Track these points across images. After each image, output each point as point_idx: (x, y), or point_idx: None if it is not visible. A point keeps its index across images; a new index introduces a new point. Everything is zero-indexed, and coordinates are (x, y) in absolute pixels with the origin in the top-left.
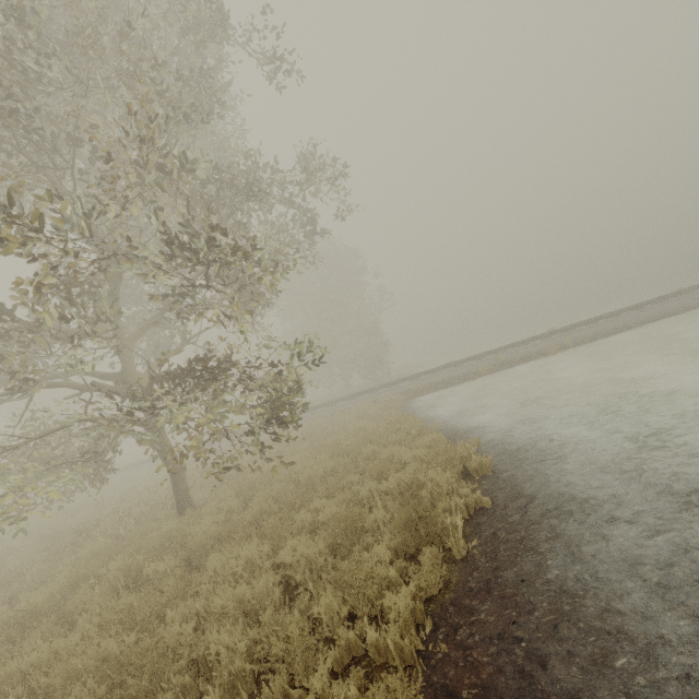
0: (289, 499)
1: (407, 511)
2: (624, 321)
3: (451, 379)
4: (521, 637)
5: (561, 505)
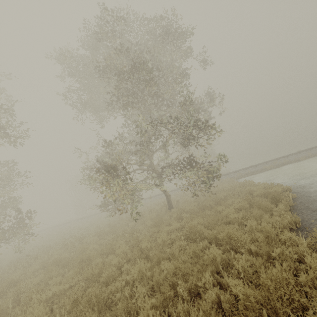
0: (218, 200)
1: (271, 195)
2: None
3: (254, 171)
4: None
5: None
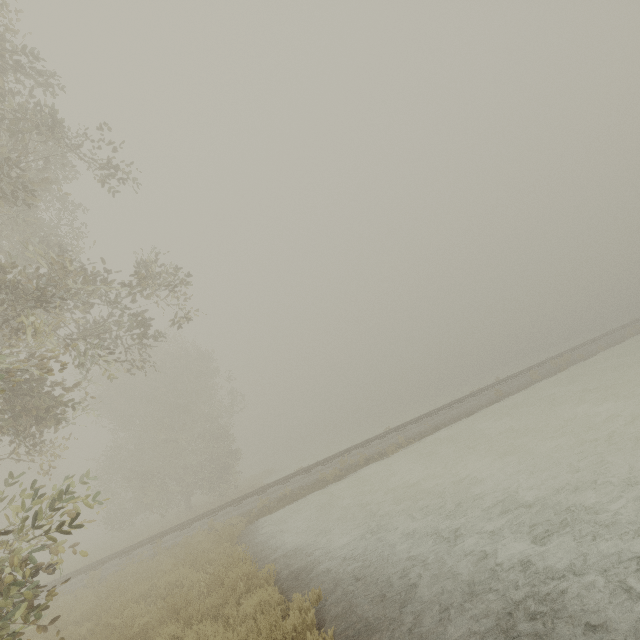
0: None
1: None
2: (441, 419)
3: (300, 490)
4: None
5: None
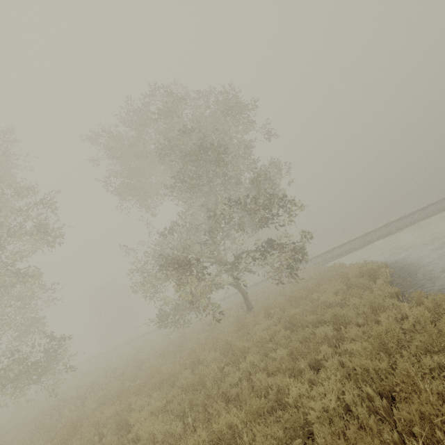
0: (309, 289)
1: (367, 272)
2: (430, 211)
3: (341, 253)
4: (416, 282)
5: (419, 265)
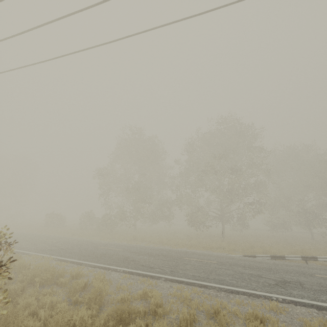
0: None
1: None
2: None
3: None
4: None
5: None
